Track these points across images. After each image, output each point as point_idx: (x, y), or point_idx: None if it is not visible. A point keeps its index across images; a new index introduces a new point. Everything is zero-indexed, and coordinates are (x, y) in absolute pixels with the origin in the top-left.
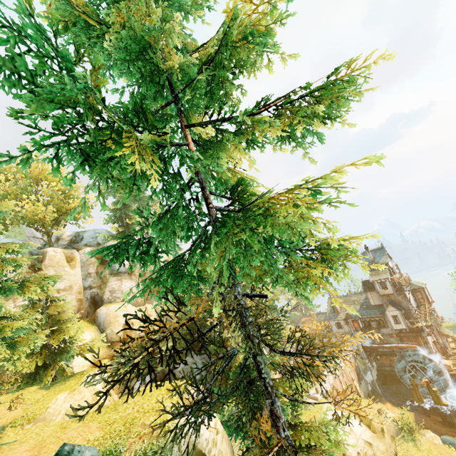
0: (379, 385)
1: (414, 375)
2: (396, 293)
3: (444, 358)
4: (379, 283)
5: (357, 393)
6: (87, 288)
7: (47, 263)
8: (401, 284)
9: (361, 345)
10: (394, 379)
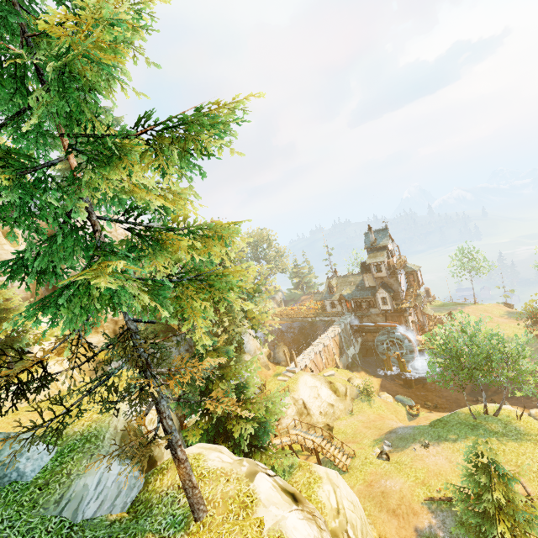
0: (360, 357)
1: (390, 349)
2: (389, 276)
3: (420, 334)
4: (375, 266)
5: (336, 365)
6: None
7: None
8: (395, 268)
9: (349, 323)
10: (374, 352)
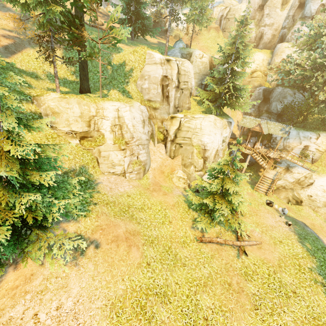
0: None
1: None
2: None
3: None
4: None
5: None
6: (283, 28)
7: (267, 4)
8: None
9: None
10: None
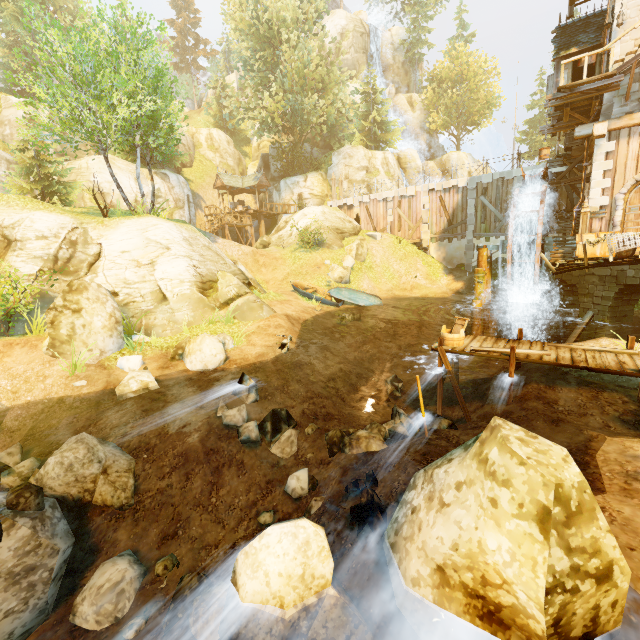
0: None
1: None
2: None
3: None
4: None
5: (421, 244)
6: None
7: None
8: None
9: None
10: None
